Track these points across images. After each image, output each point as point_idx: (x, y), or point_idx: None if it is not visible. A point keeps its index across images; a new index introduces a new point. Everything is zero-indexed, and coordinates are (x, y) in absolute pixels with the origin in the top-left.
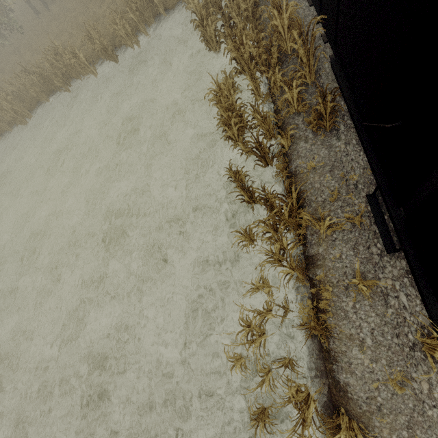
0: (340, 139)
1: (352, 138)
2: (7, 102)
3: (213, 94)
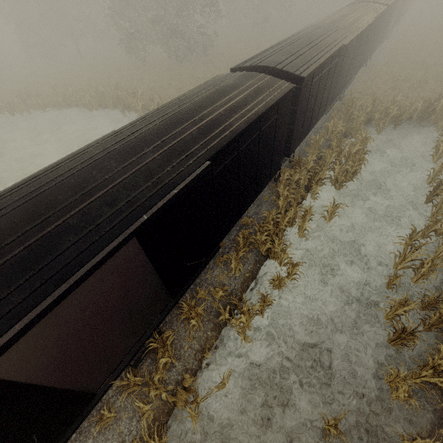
0: None
1: None
2: (89, 96)
3: None
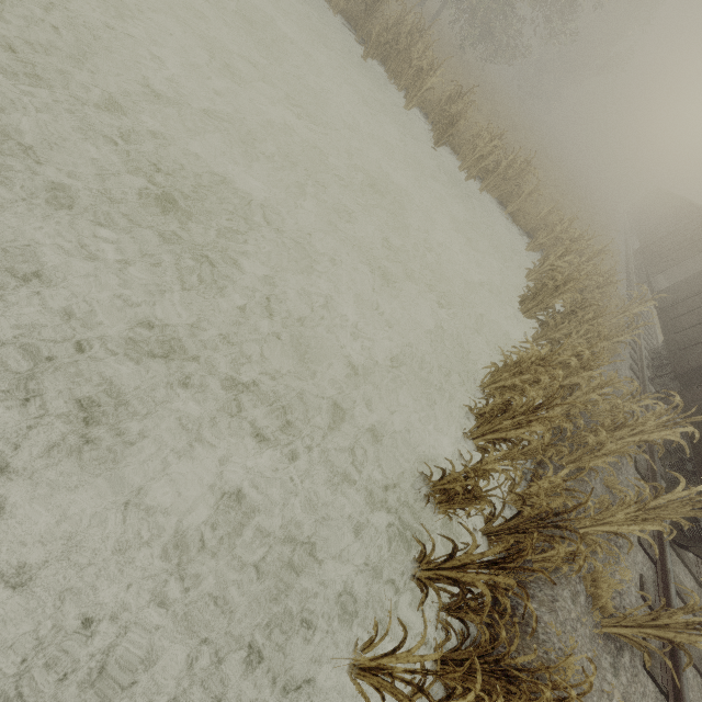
0: (618, 674)
1: (636, 701)
2: None
3: (533, 355)
